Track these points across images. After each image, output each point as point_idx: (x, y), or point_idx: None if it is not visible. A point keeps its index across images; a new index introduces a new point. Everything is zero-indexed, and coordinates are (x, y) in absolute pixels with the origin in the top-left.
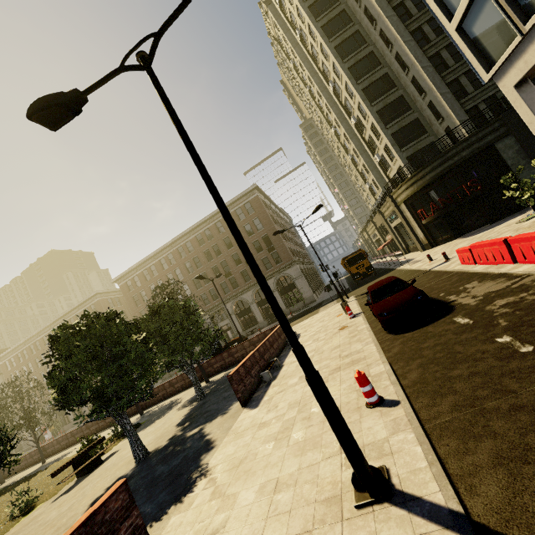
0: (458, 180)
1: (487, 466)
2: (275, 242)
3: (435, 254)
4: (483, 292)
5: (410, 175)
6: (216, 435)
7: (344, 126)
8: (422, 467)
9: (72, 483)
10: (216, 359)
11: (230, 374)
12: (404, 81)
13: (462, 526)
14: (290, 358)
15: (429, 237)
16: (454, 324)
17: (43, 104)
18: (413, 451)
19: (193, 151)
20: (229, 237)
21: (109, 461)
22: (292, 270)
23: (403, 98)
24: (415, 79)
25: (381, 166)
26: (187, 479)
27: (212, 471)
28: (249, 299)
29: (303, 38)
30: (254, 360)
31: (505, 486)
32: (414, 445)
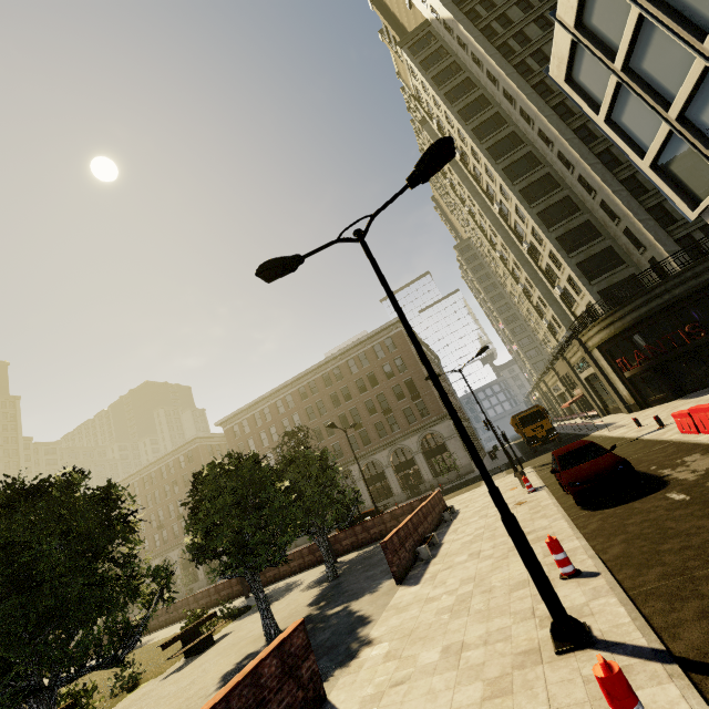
0: (672, 323)
1: (692, 619)
2: (421, 389)
3: (645, 418)
4: (706, 466)
5: (604, 315)
6: (371, 611)
7: (514, 251)
8: (625, 622)
9: (180, 663)
10: (347, 534)
11: (384, 541)
12: (590, 205)
13: (663, 657)
14: (451, 535)
15: (636, 395)
16: (666, 500)
17: (271, 266)
18: (615, 611)
19: (399, 309)
20: (363, 379)
21: (223, 642)
22: (443, 426)
23: (590, 223)
24: (604, 203)
25: (564, 300)
26: (347, 648)
27: (378, 641)
28: (383, 461)
29: (464, 158)
30: (407, 531)
31: (707, 631)
32: (616, 607)
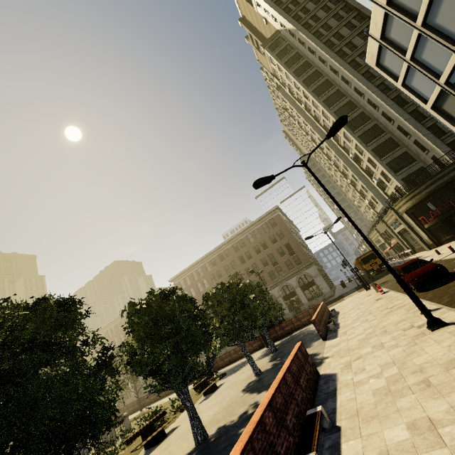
0: (450, 193)
1: None
2: (295, 248)
3: (441, 250)
4: None
5: (408, 192)
6: (316, 351)
7: (343, 160)
8: None
9: (202, 398)
10: (270, 332)
11: (313, 319)
12: (390, 128)
13: None
14: (342, 319)
15: (433, 238)
16: None
17: (261, 181)
18: (454, 315)
19: (331, 195)
20: (258, 245)
21: (224, 385)
22: (311, 270)
23: (391, 139)
24: (399, 127)
25: (379, 186)
26: (314, 362)
27: (331, 356)
28: (276, 294)
29: (307, 107)
30: (319, 317)
31: None
32: (454, 313)
